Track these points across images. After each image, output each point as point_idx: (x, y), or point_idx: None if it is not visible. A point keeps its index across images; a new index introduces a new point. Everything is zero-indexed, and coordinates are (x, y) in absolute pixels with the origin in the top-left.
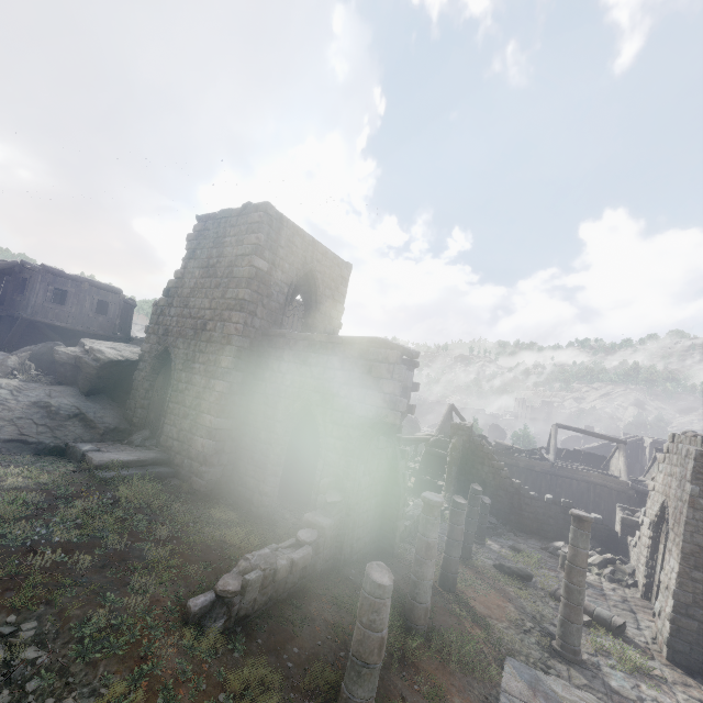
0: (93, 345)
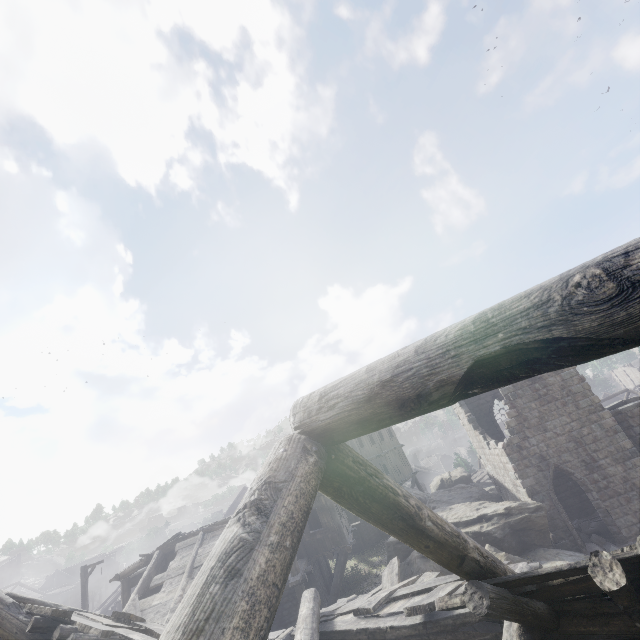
0: (476, 514)
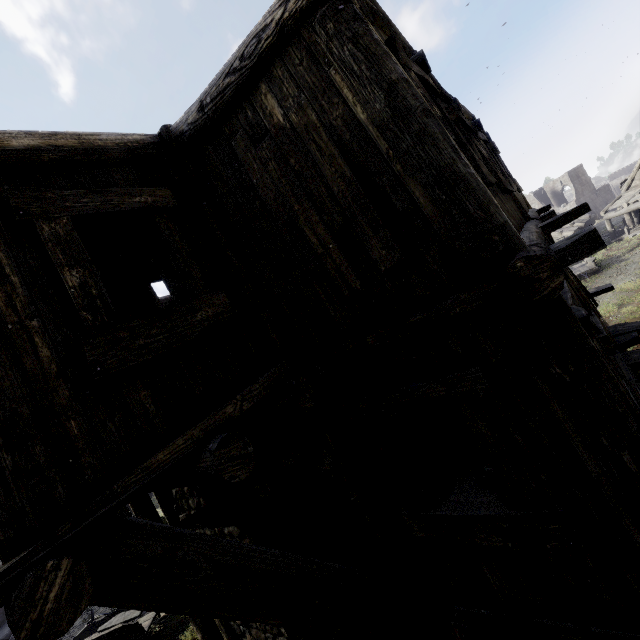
0: None
